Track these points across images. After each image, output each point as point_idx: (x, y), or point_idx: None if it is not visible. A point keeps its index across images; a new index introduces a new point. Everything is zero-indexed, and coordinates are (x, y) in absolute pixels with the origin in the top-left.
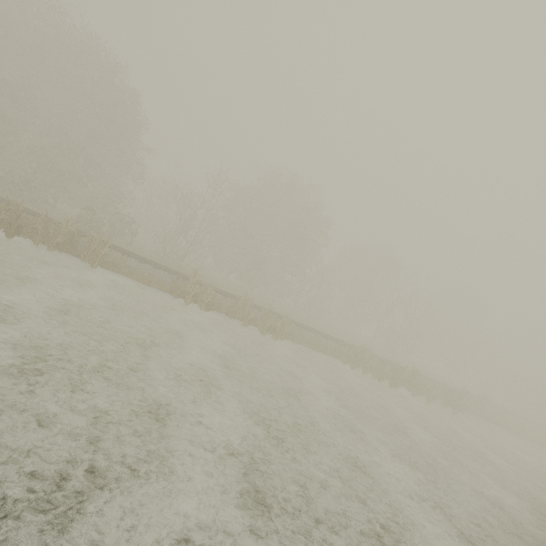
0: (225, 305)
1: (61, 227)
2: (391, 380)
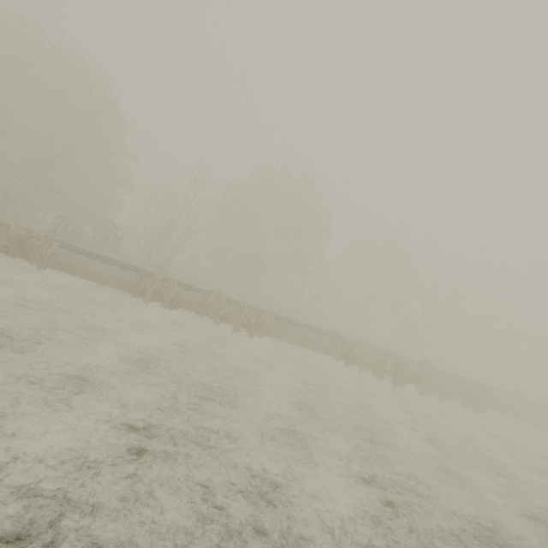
0: (196, 303)
1: (9, 230)
2: (393, 378)
